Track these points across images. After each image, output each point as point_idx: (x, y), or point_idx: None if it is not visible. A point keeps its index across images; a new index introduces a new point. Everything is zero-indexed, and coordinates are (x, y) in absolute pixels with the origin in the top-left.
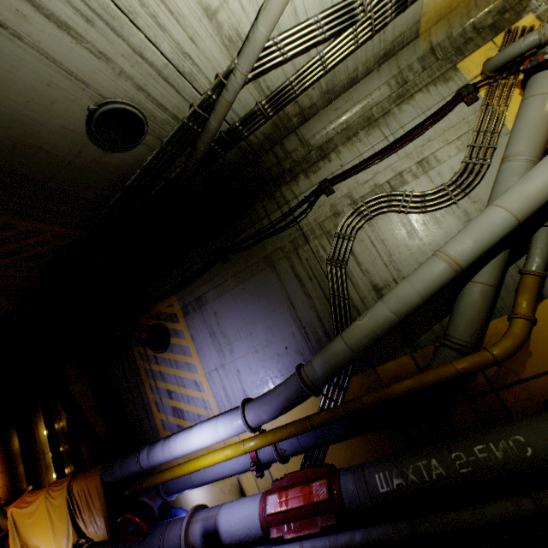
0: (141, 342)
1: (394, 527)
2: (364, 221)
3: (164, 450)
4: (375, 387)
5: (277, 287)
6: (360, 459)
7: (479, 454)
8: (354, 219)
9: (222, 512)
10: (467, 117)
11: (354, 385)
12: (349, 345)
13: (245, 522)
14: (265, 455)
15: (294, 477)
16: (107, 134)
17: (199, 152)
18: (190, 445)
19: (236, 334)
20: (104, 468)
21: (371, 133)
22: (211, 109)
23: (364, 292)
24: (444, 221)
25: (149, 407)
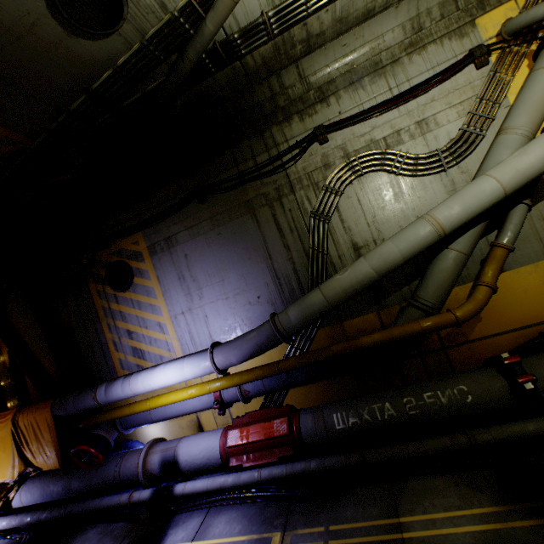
0: (99, 279)
1: (346, 457)
2: (354, 177)
3: (125, 387)
4: (340, 340)
5: (256, 235)
6: (317, 402)
7: (428, 399)
8: (345, 174)
9: (182, 444)
10: (474, 82)
11: (320, 337)
12: (327, 297)
13: (205, 453)
14: (229, 395)
15: (256, 415)
16: (73, 6)
17: (188, 62)
18: (153, 384)
19: (207, 279)
20: (55, 403)
21: (376, 81)
22: (210, 5)
23: (343, 249)
24: (431, 188)
25: (106, 346)
